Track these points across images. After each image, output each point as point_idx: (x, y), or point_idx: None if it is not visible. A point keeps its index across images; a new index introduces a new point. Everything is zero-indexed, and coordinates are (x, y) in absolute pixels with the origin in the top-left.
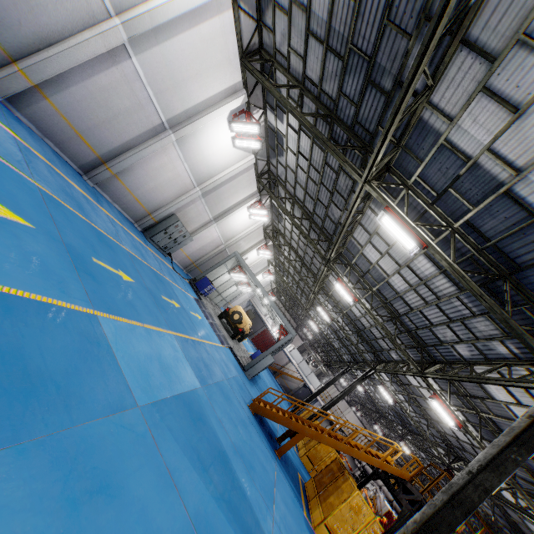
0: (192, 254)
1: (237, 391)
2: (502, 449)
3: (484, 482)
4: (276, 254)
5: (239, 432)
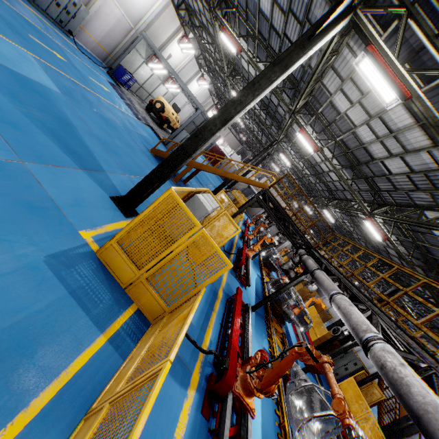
0: (103, 42)
1: (137, 138)
2: (262, 71)
3: (241, 98)
4: (203, 53)
5: (114, 141)
